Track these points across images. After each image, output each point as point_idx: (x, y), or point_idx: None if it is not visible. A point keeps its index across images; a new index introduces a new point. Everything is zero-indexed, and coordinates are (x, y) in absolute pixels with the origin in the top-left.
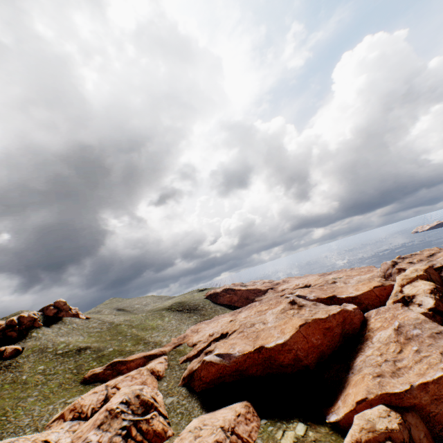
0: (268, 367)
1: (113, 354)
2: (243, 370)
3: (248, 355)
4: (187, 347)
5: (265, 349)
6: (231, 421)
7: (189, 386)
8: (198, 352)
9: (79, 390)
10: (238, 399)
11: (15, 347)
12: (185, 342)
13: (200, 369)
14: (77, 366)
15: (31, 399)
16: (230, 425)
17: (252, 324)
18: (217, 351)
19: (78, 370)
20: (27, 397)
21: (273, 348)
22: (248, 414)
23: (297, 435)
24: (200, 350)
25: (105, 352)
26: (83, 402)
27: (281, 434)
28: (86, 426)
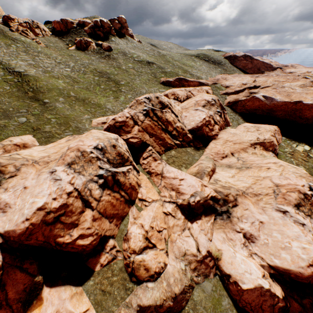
0: (289, 115)
1: (172, 74)
2: (272, 111)
3: (286, 103)
4: (222, 87)
5: (301, 104)
6: (273, 131)
7: (231, 108)
8: (234, 92)
9: (162, 87)
10: (265, 124)
11: (108, 45)
12: (219, 83)
13: (247, 101)
14: (152, 73)
15: (137, 81)
16: (273, 132)
17: (283, 87)
18: (262, 94)
19: (154, 76)
20: (134, 80)
21: (308, 105)
22: (278, 132)
23: (305, 149)
24: (236, 91)
25: (166, 71)
26: (177, 93)
27: (295, 146)
28: (185, 105)
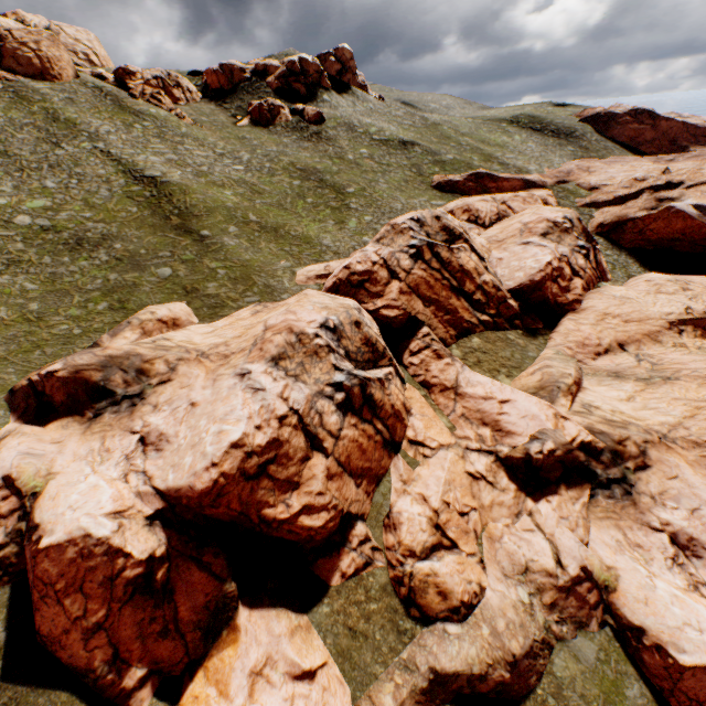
0: None
1: (458, 165)
2: None
3: None
4: (579, 189)
5: None
6: None
7: (607, 239)
8: (614, 200)
9: (436, 196)
10: (700, 275)
11: (317, 111)
12: (571, 182)
13: (651, 219)
14: (412, 165)
15: (382, 185)
16: None
17: None
18: (694, 201)
19: (418, 171)
20: (375, 182)
21: None
22: None
23: None
24: (619, 197)
25: (444, 159)
26: (477, 207)
27: None
28: (497, 233)
